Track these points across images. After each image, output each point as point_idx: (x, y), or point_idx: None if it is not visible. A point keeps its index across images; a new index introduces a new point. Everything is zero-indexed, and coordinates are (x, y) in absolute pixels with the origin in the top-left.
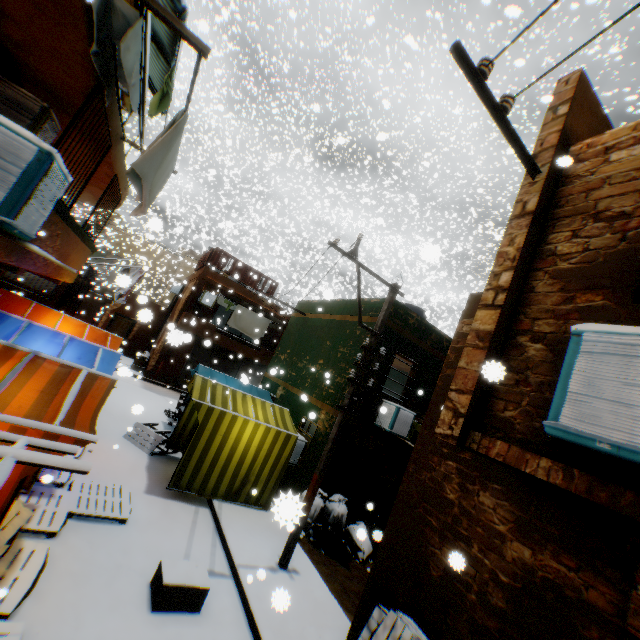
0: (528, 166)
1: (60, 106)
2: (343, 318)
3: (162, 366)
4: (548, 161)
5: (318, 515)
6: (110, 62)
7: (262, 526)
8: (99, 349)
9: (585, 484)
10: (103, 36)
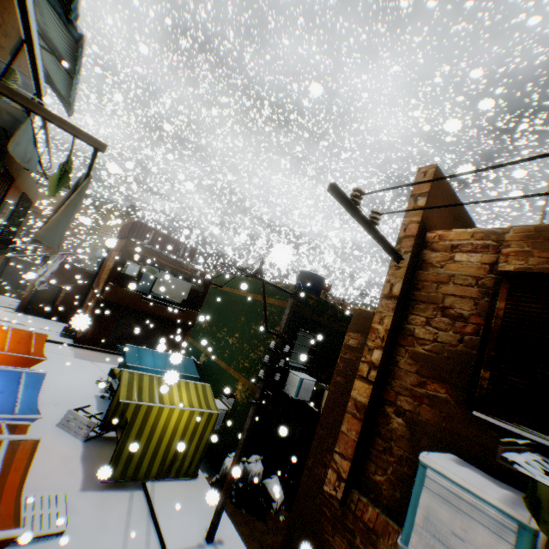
0: (395, 255)
1: None
2: (254, 297)
3: (92, 332)
4: (410, 250)
5: (239, 477)
6: (1, 136)
7: (191, 498)
8: (22, 375)
9: None
10: None
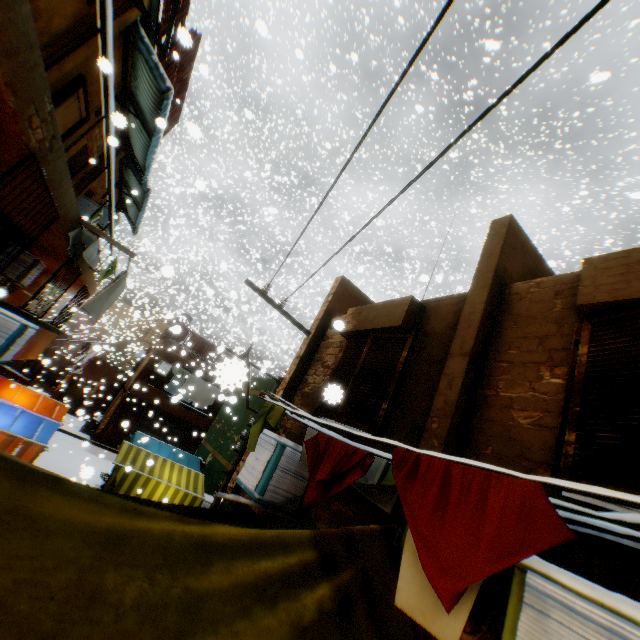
0: (304, 330)
1: (49, 253)
2: None
3: (111, 429)
4: (316, 327)
5: None
6: (81, 247)
7: None
8: (44, 420)
9: (263, 510)
10: (77, 242)
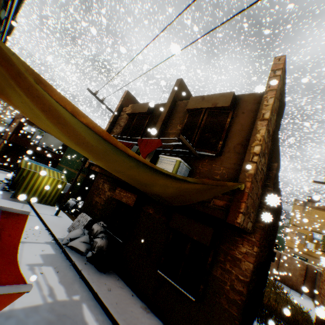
0: (112, 111)
1: None
2: None
3: (2, 160)
4: (116, 111)
5: (73, 206)
6: None
7: (51, 209)
8: None
9: (100, 170)
10: None
